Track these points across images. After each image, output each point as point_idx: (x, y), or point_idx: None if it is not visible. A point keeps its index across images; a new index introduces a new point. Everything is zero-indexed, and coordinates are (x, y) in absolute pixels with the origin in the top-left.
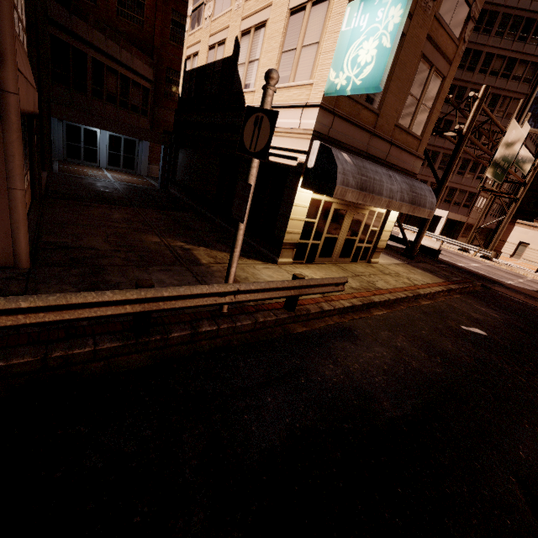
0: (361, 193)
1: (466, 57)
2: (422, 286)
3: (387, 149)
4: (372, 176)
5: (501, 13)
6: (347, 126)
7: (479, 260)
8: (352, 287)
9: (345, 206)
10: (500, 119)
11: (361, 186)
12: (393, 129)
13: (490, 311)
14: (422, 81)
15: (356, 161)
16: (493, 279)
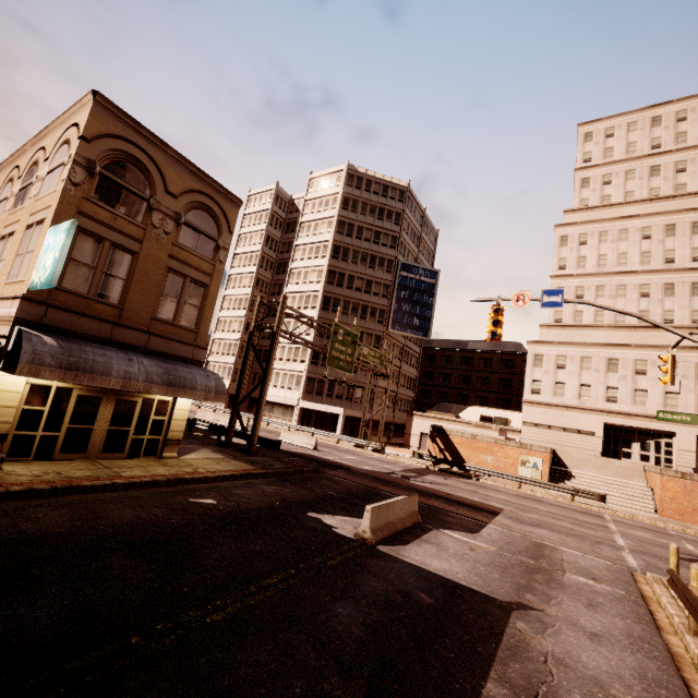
0: (70, 373)
1: (334, 277)
2: (204, 472)
3: (144, 338)
4: (92, 358)
5: (351, 249)
6: (72, 316)
7: (368, 453)
8: (70, 476)
9: (97, 392)
10: (374, 324)
11: (68, 366)
12: (151, 322)
13: (271, 487)
14: (178, 286)
15: (68, 345)
16: (347, 466)
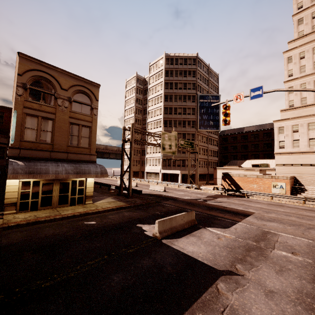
0: (30, 175)
1: (167, 110)
2: (99, 209)
3: (65, 155)
4: (40, 167)
5: (173, 95)
6: (31, 151)
7: (192, 190)
8: (39, 216)
9: (51, 181)
10: (190, 129)
11: (29, 172)
12: (67, 147)
13: (128, 213)
14: (76, 130)
15: (29, 163)
16: (176, 198)
